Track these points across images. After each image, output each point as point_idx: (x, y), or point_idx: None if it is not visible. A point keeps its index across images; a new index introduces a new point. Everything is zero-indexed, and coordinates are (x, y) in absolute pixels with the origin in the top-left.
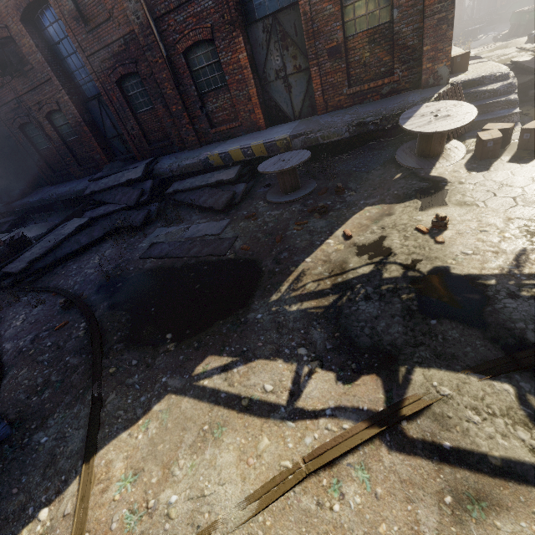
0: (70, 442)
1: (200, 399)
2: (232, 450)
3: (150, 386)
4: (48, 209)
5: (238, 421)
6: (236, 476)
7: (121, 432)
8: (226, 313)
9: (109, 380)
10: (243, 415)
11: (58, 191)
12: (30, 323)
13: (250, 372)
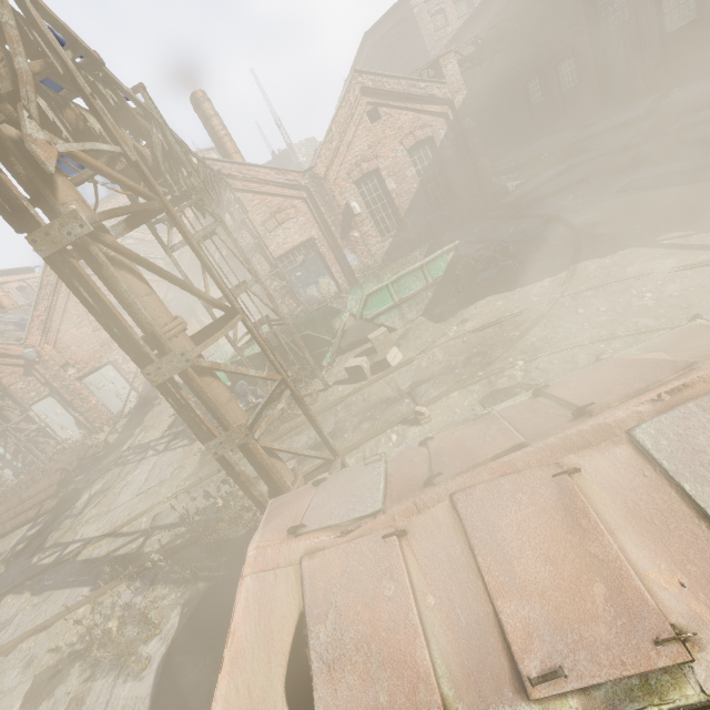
0: (559, 264)
1: (656, 248)
2: (675, 260)
3: (617, 246)
4: (515, 170)
5: (685, 253)
6: (674, 263)
7: (594, 259)
8: (702, 213)
9: (586, 244)
10: (691, 250)
11: (535, 147)
12: (519, 231)
13: (708, 236)
